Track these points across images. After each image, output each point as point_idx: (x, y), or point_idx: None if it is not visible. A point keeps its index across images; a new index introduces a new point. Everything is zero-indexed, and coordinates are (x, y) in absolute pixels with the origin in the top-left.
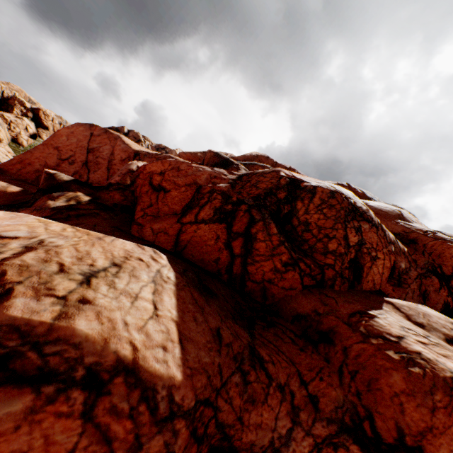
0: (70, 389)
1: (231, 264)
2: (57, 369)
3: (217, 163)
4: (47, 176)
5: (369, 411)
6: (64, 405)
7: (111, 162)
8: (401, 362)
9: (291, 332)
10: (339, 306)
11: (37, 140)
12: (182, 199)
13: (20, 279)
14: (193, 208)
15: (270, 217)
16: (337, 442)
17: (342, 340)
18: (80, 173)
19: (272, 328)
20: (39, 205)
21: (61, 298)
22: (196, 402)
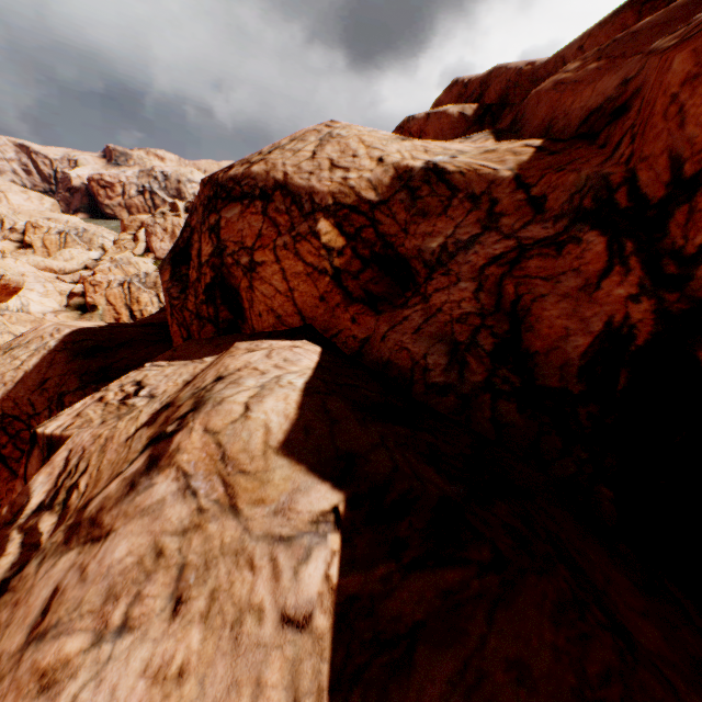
0: None
1: None
2: None
3: None
4: None
5: None
6: None
7: None
8: None
9: None
10: None
11: None
12: None
13: None
14: None
15: (172, 261)
16: None
17: None
18: None
19: None
20: None
21: None
22: (5, 414)
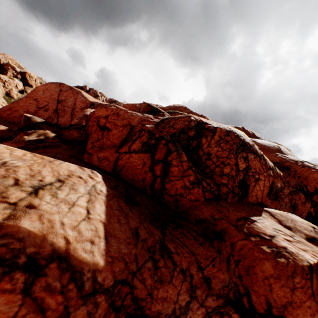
0: (13, 272)
1: (153, 182)
2: (4, 256)
3: (149, 111)
4: (25, 119)
5: (247, 289)
6: (8, 283)
7: (74, 110)
8: (272, 254)
9: (194, 231)
10: (230, 213)
11: (24, 94)
12: (120, 135)
13: None
14: (128, 142)
15: (182, 149)
16: (223, 312)
17: (231, 237)
18: (52, 118)
19: (180, 229)
20: (17, 139)
21: (12, 204)
22: (115, 282)
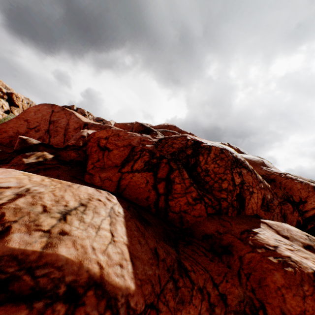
0: (55, 303)
1: (157, 200)
2: (45, 287)
3: (142, 131)
4: (21, 141)
5: (262, 302)
6: None
7: (67, 130)
8: (279, 264)
9: (202, 247)
10: (233, 227)
11: (10, 114)
12: (121, 155)
13: (16, 219)
14: (129, 162)
15: (183, 167)
16: None
17: (238, 251)
18: (43, 138)
19: (190, 246)
20: (15, 162)
21: (46, 231)
22: (145, 306)
